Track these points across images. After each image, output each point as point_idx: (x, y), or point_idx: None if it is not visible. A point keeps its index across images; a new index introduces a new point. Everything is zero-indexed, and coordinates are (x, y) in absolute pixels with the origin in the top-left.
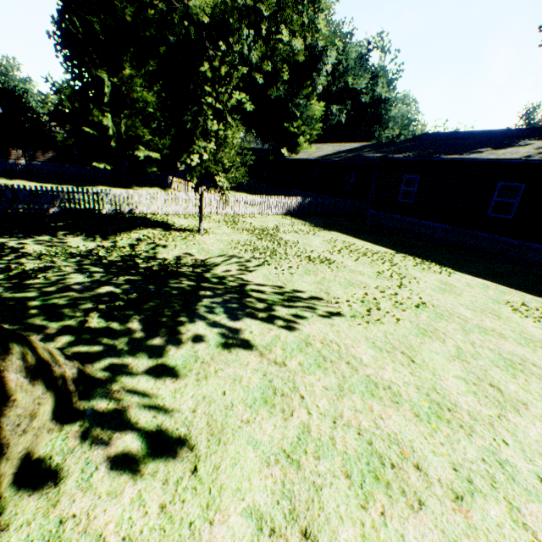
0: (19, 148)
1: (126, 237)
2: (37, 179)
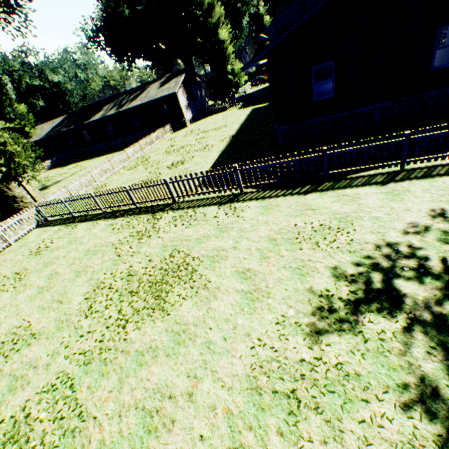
0: None
1: None
2: None
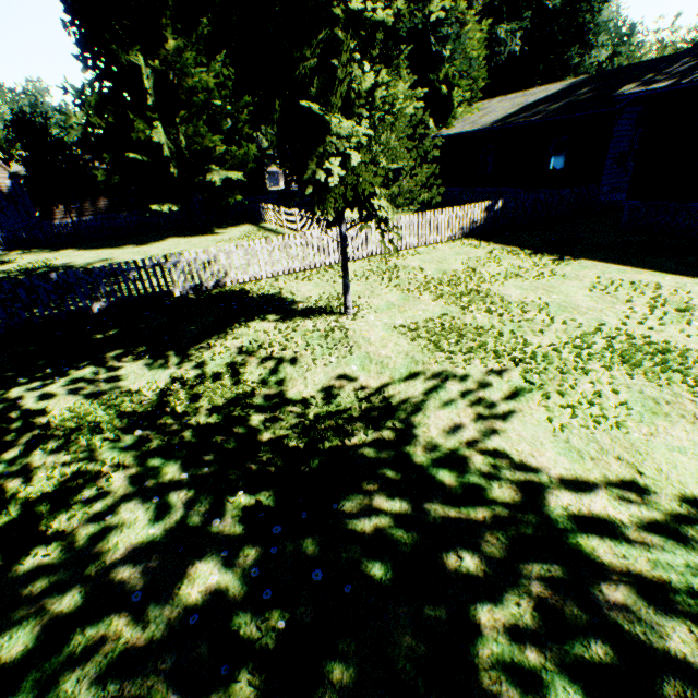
0: (59, 203)
1: (220, 353)
2: (89, 244)
